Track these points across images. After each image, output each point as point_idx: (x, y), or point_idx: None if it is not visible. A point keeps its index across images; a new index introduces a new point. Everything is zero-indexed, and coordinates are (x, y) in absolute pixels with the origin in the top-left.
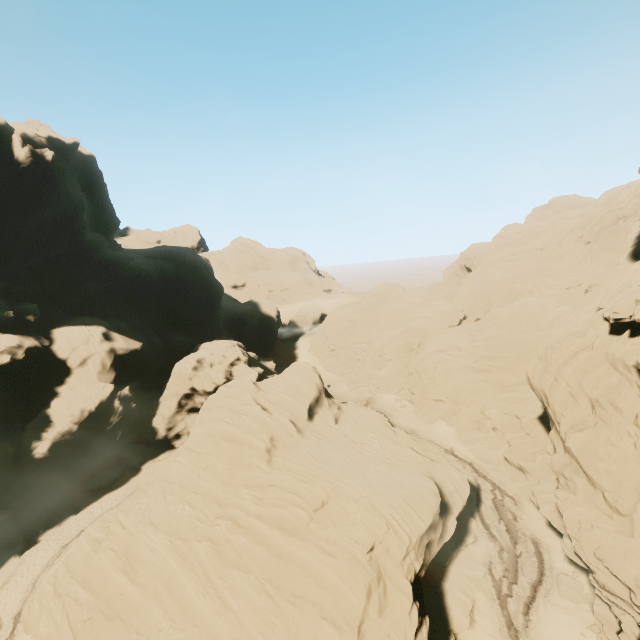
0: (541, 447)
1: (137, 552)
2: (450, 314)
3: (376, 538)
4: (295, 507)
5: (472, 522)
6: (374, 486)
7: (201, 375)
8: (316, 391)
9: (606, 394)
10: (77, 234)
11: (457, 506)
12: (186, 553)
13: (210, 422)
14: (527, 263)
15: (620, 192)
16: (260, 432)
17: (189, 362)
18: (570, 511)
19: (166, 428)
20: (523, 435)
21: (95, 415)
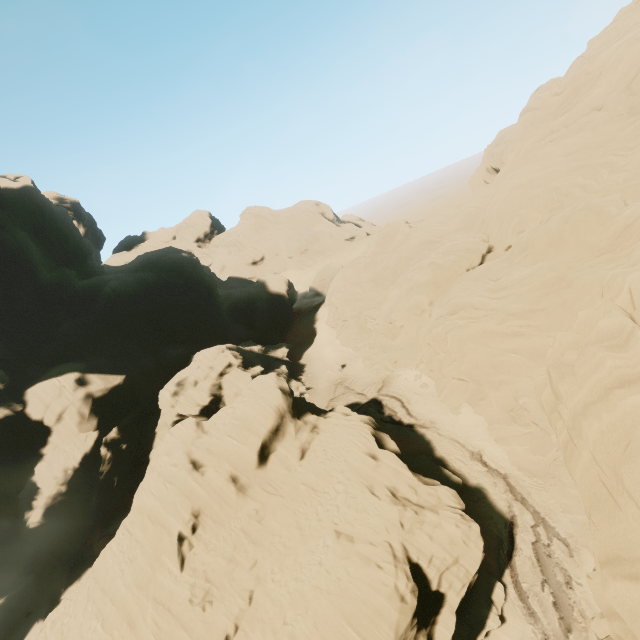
0: None
1: None
2: (466, 251)
3: None
4: None
5: (498, 589)
6: (307, 597)
7: (182, 400)
8: (274, 418)
9: None
10: (29, 280)
11: (458, 590)
12: None
13: (142, 492)
14: (575, 140)
15: None
16: (182, 509)
17: (167, 389)
18: None
19: None
20: None
21: (85, 468)
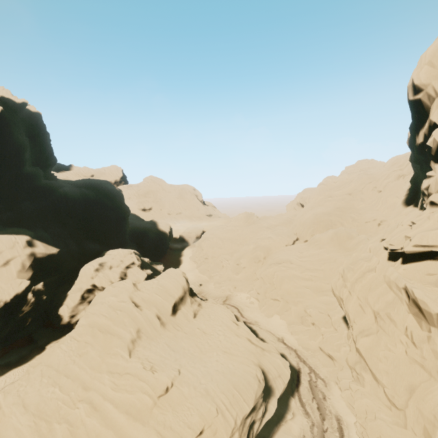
0: (344, 340)
1: (4, 433)
2: (287, 236)
3: (206, 422)
4: (142, 394)
5: (292, 400)
6: (212, 374)
7: (101, 275)
8: (181, 291)
9: (384, 308)
10: (18, 167)
11: (279, 389)
12: (46, 434)
13: (92, 315)
14: (340, 203)
15: (400, 158)
16: (129, 325)
17: (93, 265)
18: (359, 402)
19: (69, 315)
20: (333, 330)
21: (10, 305)
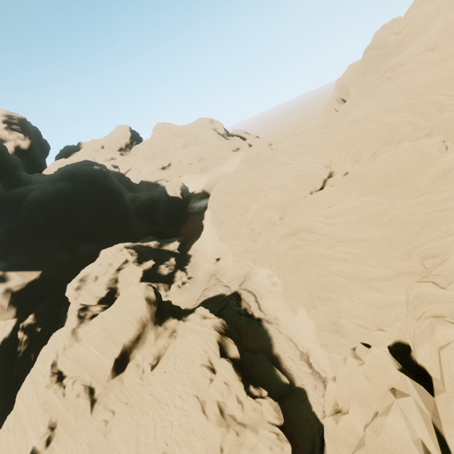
0: None
1: None
2: (310, 176)
3: None
4: None
5: None
6: None
7: (84, 293)
8: (135, 329)
9: None
10: None
11: None
12: None
13: (19, 396)
14: (409, 79)
15: None
16: (40, 423)
17: (71, 284)
18: None
19: None
20: None
21: (6, 348)
